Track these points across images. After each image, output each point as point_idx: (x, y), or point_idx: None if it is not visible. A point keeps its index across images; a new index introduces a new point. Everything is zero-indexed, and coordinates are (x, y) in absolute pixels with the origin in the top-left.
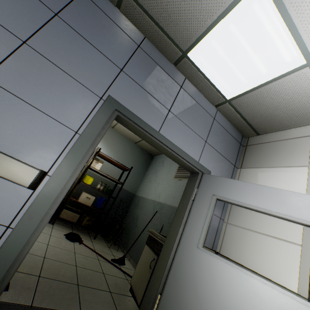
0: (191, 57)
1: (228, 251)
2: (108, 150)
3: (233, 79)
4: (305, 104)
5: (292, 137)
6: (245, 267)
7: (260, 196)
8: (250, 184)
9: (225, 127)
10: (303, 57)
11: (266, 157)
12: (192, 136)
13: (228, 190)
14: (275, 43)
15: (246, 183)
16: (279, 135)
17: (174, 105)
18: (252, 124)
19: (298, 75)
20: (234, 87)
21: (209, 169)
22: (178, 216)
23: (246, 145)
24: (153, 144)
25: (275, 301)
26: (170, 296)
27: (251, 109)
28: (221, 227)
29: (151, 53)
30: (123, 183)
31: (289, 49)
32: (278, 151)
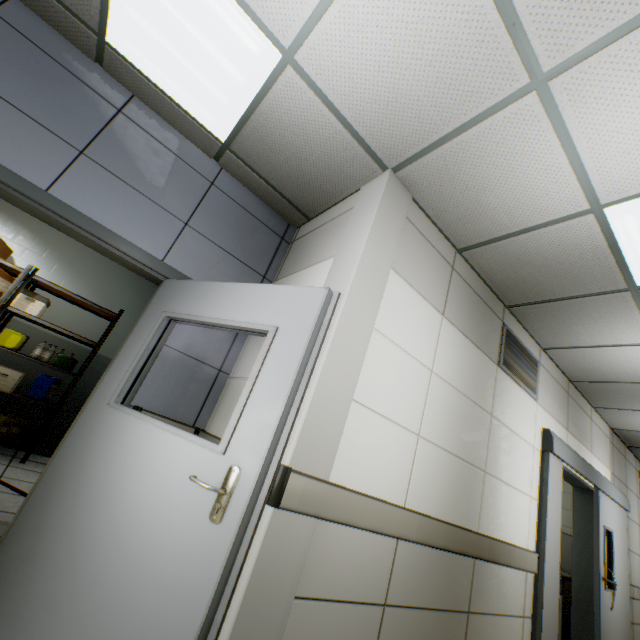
0: (116, 45)
1: (217, 424)
2: (72, 279)
3: (205, 95)
4: (330, 145)
5: (339, 215)
6: (220, 439)
7: (225, 301)
8: (219, 285)
9: (244, 204)
10: (274, 45)
11: (306, 254)
12: (148, 211)
13: (188, 299)
14: (220, 15)
15: (215, 283)
16: (329, 215)
17: (96, 143)
18: (288, 197)
19: (287, 84)
20: (218, 115)
21: (195, 277)
22: (110, 364)
23: (294, 241)
24: (43, 218)
25: (180, 457)
26: (39, 499)
27: (268, 163)
28: (221, 388)
29: (32, 31)
30: (100, 344)
31: (245, 27)
32: (320, 241)
